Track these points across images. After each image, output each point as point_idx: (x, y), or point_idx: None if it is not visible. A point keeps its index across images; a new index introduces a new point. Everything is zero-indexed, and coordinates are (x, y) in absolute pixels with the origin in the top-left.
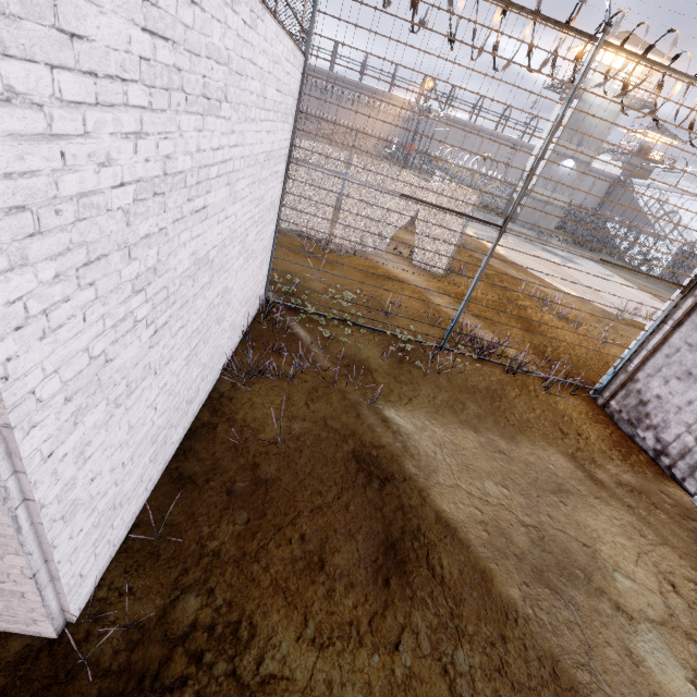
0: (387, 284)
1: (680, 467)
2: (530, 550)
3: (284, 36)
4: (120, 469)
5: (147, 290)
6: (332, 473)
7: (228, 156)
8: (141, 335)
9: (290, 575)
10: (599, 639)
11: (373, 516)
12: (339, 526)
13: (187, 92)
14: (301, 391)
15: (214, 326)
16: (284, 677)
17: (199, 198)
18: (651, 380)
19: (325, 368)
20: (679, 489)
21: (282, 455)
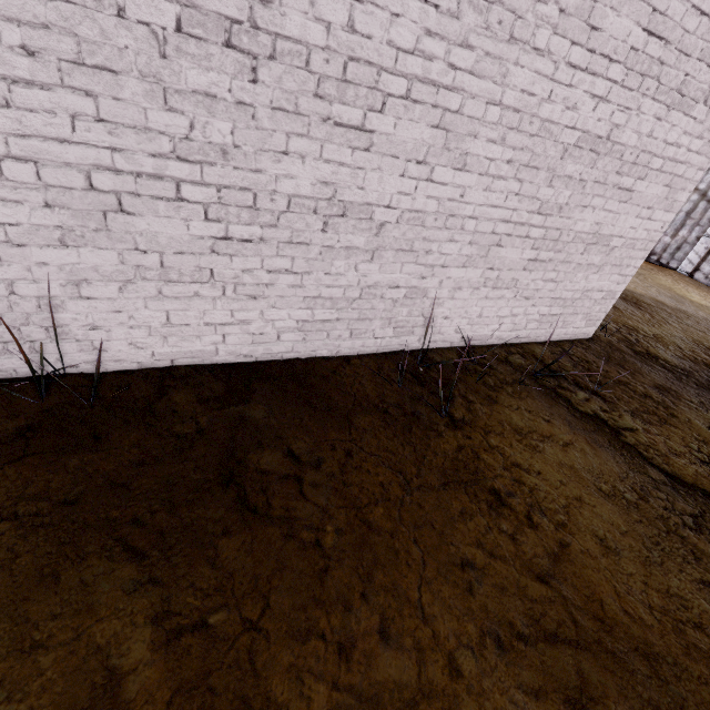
0: None
1: (664, 257)
2: (660, 293)
3: None
4: None
5: None
6: None
7: None
8: None
9: (614, 312)
10: (707, 313)
11: None
12: None
13: None
14: None
15: None
16: (656, 334)
17: None
18: None
19: None
20: (668, 268)
21: None
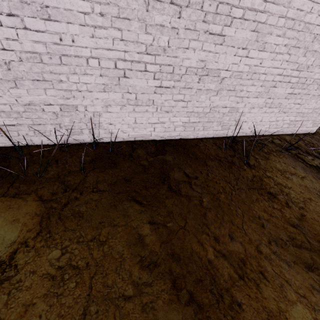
0: None
1: None
2: None
3: None
4: None
5: None
6: None
7: None
8: None
9: None
10: None
11: None
12: None
13: None
14: None
15: None
16: None
17: None
18: None
19: None
20: None
21: None
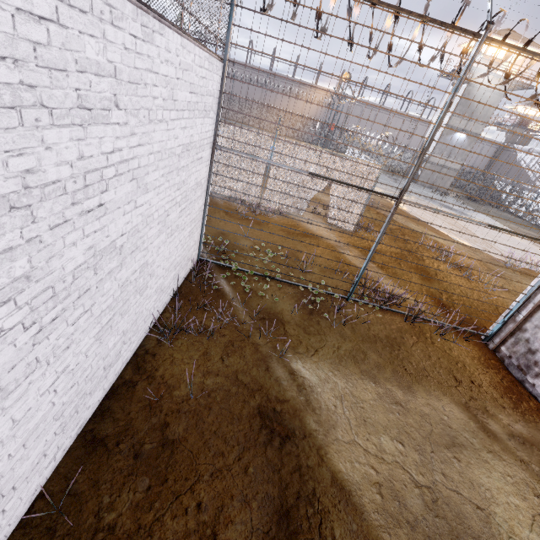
0: (305, 241)
1: None
2: (424, 515)
3: (194, 47)
4: (5, 462)
5: (18, 297)
6: (236, 431)
7: (129, 155)
8: (15, 340)
9: None
10: None
11: (270, 479)
12: (236, 492)
13: (52, 106)
14: (218, 345)
15: (133, 297)
16: None
17: (91, 199)
18: (539, 331)
19: (242, 322)
20: None
21: (192, 413)
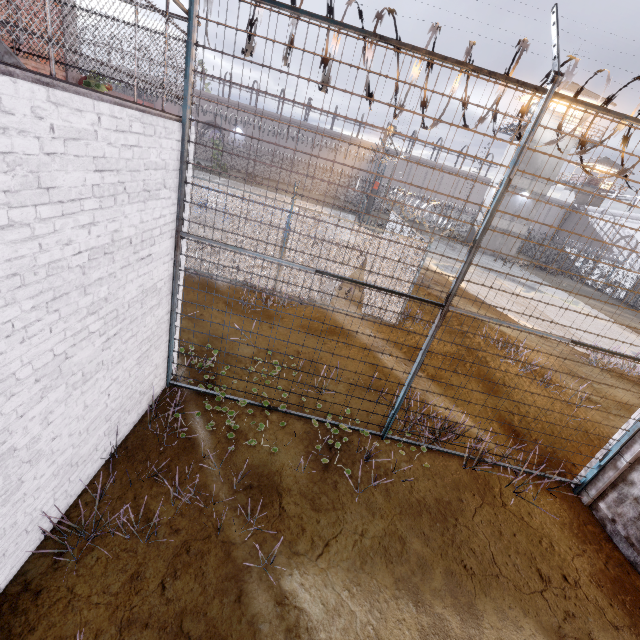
0: (330, 341)
1: None
2: None
3: (95, 102)
4: None
5: None
6: None
7: None
8: None
9: None
10: None
11: None
12: None
13: None
14: (162, 555)
15: None
16: None
17: None
18: None
19: (214, 498)
20: None
21: None
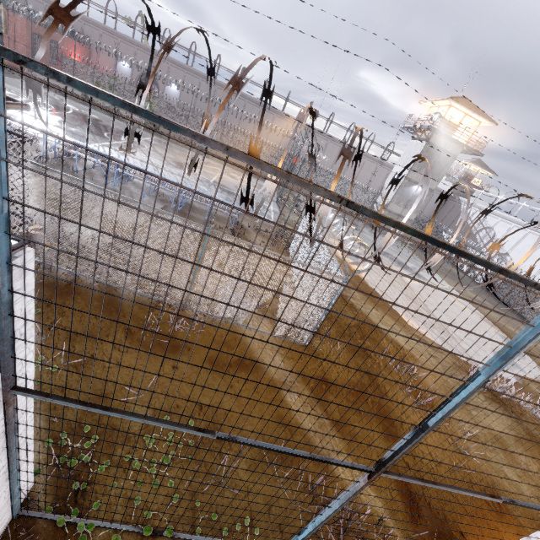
0: (238, 381)
1: None
2: None
3: None
4: None
5: None
6: None
7: None
8: None
9: None
10: None
11: None
12: None
13: None
14: None
15: None
16: None
17: None
18: None
19: None
20: None
21: None
